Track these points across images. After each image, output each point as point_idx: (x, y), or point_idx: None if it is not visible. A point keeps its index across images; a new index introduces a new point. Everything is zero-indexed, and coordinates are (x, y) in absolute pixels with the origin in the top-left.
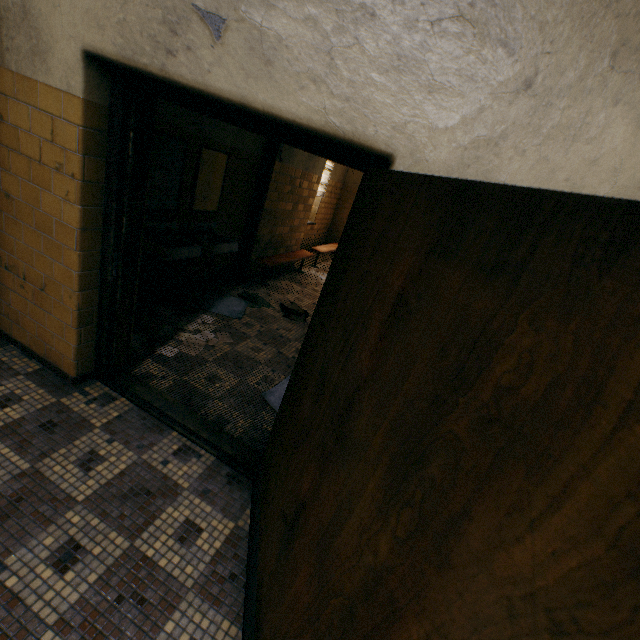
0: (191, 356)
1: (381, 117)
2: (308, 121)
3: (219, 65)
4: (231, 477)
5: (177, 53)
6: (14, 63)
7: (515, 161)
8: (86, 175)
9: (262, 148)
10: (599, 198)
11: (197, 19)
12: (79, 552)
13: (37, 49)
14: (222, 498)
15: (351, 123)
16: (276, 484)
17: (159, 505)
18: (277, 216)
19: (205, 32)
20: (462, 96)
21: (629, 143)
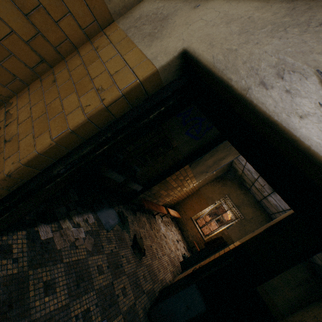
0: (55, 247)
1: None
2: None
3: (319, 119)
4: None
5: (271, 88)
6: (132, 33)
7: None
8: (111, 105)
9: (186, 155)
10: None
11: (315, 79)
12: None
13: (153, 34)
14: None
15: None
16: None
17: None
18: (167, 185)
19: (319, 91)
20: None
21: None
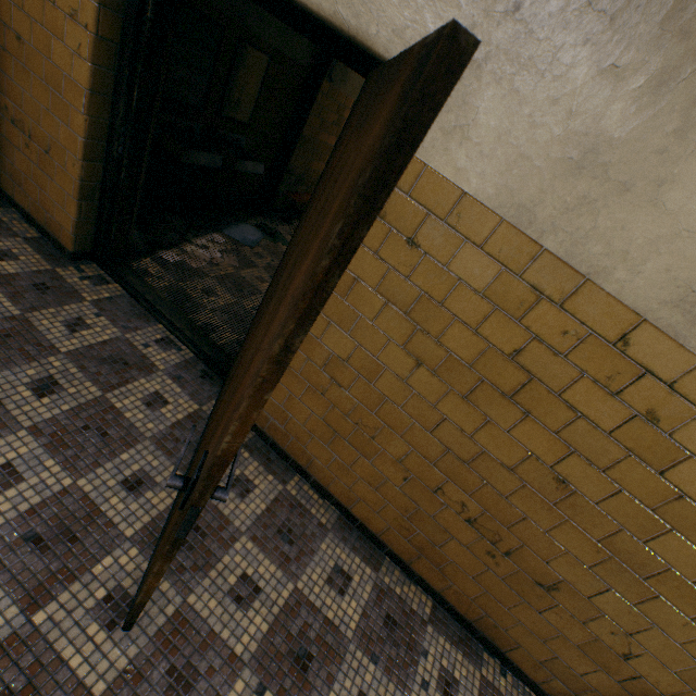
0: (192, 267)
1: (384, 17)
2: (318, 8)
3: None
4: (205, 373)
5: None
6: None
7: (491, 88)
8: (100, 29)
9: (312, 60)
10: (403, 52)
11: None
12: (57, 387)
13: None
14: (193, 386)
15: (357, 18)
16: (234, 365)
17: (134, 375)
18: (316, 148)
19: None
20: (459, 8)
21: (587, 87)
